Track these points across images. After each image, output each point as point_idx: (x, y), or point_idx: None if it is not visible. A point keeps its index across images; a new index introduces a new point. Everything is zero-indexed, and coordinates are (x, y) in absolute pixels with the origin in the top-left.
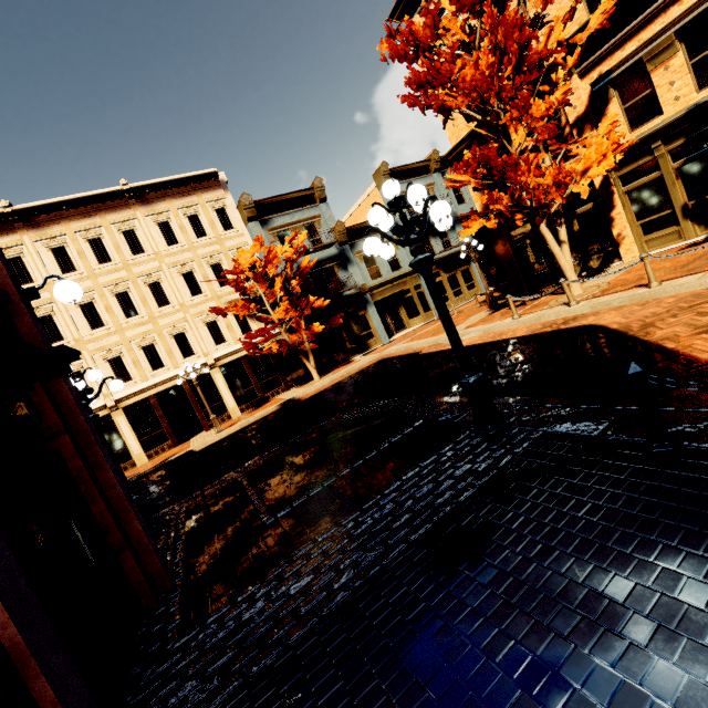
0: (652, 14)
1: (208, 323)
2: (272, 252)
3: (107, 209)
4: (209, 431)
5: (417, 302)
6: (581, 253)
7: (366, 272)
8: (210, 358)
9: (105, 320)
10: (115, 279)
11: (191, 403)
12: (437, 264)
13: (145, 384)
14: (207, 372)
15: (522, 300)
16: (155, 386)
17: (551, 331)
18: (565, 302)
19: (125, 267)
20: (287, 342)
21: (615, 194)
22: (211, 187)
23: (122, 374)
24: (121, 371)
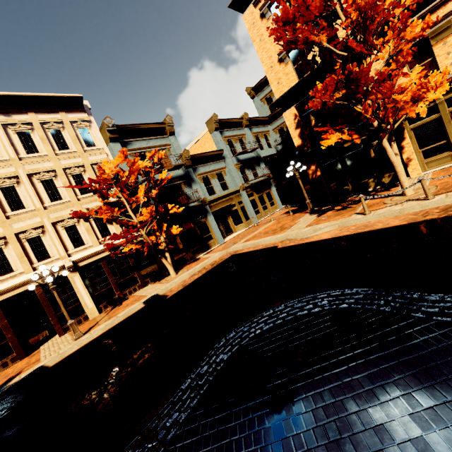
0: (434, 7)
1: (67, 227)
2: (136, 164)
3: None
4: (64, 337)
5: (241, 213)
6: (376, 173)
7: (205, 190)
8: (68, 261)
9: None
10: None
11: (44, 308)
12: (251, 187)
13: None
14: (66, 274)
15: (340, 205)
16: None
17: (444, 217)
18: (410, 199)
19: None
20: (148, 242)
21: (405, 129)
22: (75, 109)
23: None
24: None
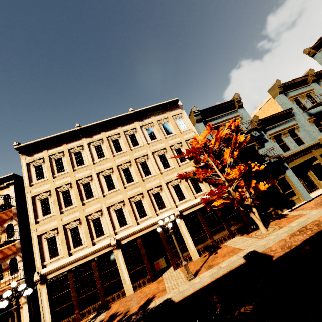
0: None
1: (173, 186)
2: (219, 133)
3: (122, 124)
4: (177, 271)
5: None
6: None
7: (278, 147)
8: (176, 210)
9: (116, 184)
10: (123, 160)
11: (163, 244)
12: None
13: (135, 228)
14: (178, 222)
15: None
16: (141, 230)
17: None
18: None
19: (128, 153)
20: (237, 198)
21: None
22: (174, 108)
23: (122, 220)
24: (121, 218)
